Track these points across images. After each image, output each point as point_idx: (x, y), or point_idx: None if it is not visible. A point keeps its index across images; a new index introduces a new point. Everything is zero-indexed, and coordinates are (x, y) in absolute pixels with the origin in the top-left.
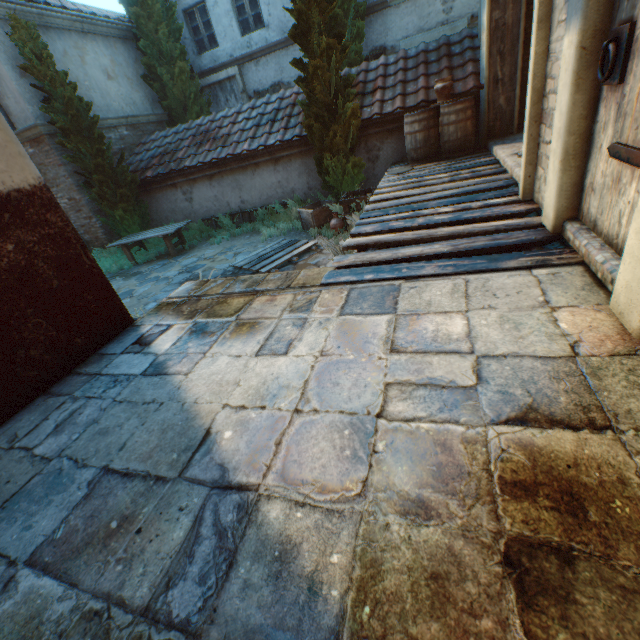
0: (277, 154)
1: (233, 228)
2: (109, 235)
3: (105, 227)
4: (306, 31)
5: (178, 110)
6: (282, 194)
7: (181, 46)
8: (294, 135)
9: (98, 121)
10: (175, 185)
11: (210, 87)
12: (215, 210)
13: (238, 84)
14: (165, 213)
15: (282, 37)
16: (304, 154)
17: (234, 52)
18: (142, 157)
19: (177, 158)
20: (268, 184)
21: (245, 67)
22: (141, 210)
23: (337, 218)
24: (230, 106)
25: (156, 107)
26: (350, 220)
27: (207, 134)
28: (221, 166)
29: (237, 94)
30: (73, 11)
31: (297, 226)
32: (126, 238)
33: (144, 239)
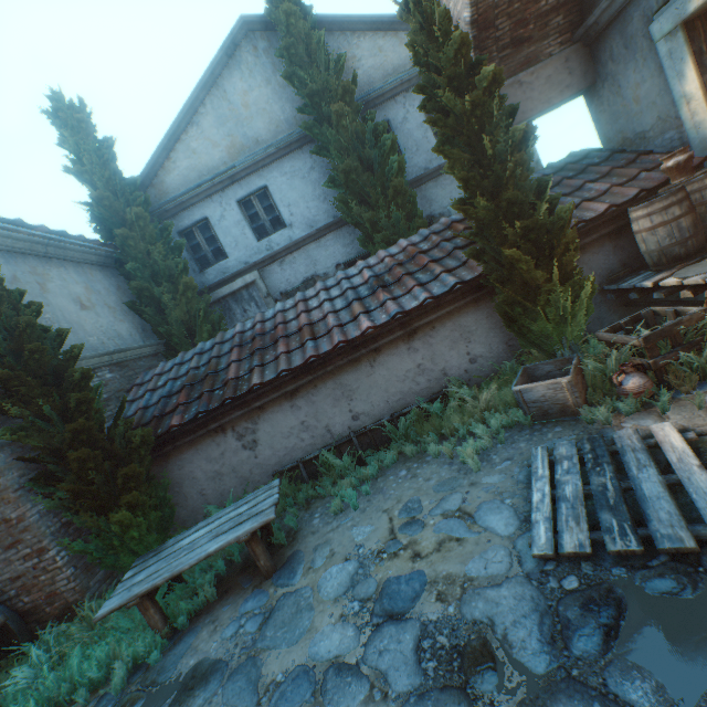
0: (415, 322)
1: (357, 467)
2: (83, 576)
3: (74, 560)
4: (475, 133)
5: (180, 334)
6: (426, 383)
7: (184, 261)
8: (454, 282)
9: (79, 353)
10: (221, 427)
11: (219, 301)
12: (302, 447)
13: (259, 289)
14: (198, 484)
15: (310, 231)
16: (455, 312)
17: (249, 258)
18: (146, 401)
19: (226, 380)
20: (399, 374)
21: (266, 270)
22: (156, 494)
23: (634, 372)
24: (249, 316)
25: (148, 337)
26: (675, 365)
27: (264, 336)
28: (315, 368)
29: (258, 300)
30: (35, 229)
31: (509, 419)
32: (140, 571)
33: (201, 559)
